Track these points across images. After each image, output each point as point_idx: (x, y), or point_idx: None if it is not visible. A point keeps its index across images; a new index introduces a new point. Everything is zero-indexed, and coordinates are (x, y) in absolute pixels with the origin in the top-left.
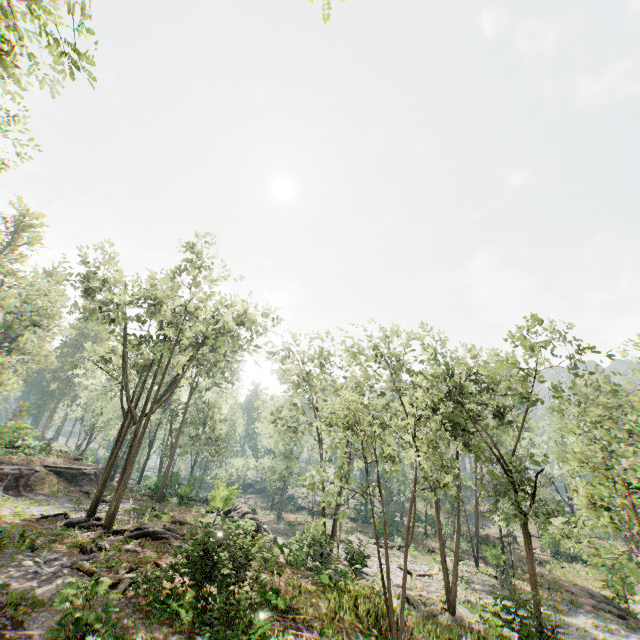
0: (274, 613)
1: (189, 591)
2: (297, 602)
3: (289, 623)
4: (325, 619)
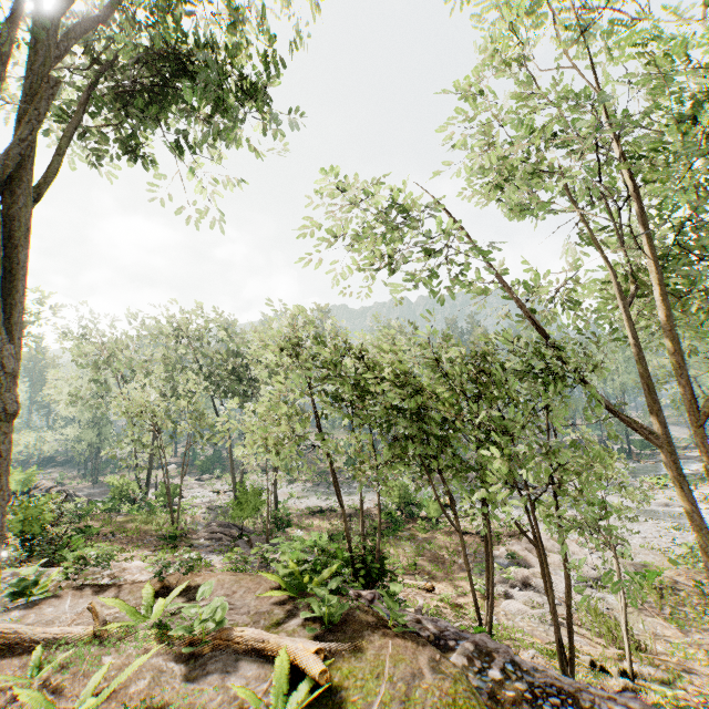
0: (89, 538)
1: (13, 544)
2: (108, 529)
3: (101, 539)
4: (129, 530)
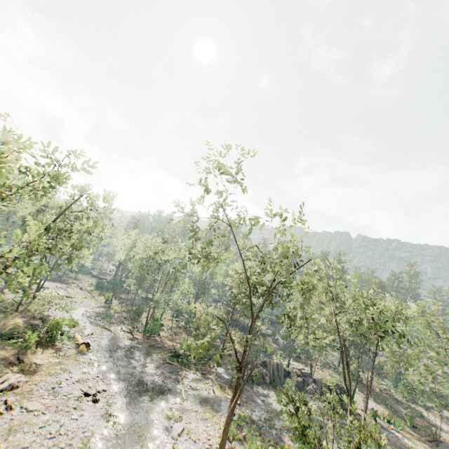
0: None
1: None
2: None
3: None
4: None
